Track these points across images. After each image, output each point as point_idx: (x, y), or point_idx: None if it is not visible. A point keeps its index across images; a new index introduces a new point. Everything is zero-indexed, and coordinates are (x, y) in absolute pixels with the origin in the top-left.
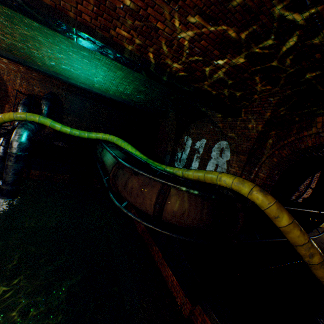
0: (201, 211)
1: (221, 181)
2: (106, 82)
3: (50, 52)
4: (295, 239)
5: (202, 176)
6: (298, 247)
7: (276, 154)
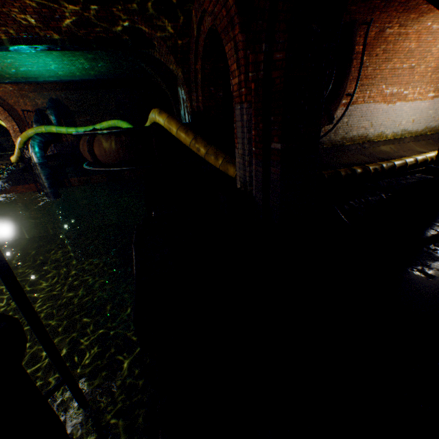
0: (116, 146)
1: (150, 120)
2: (62, 66)
3: (1, 62)
4: (185, 141)
5: (149, 122)
6: (191, 148)
7: (198, 69)
